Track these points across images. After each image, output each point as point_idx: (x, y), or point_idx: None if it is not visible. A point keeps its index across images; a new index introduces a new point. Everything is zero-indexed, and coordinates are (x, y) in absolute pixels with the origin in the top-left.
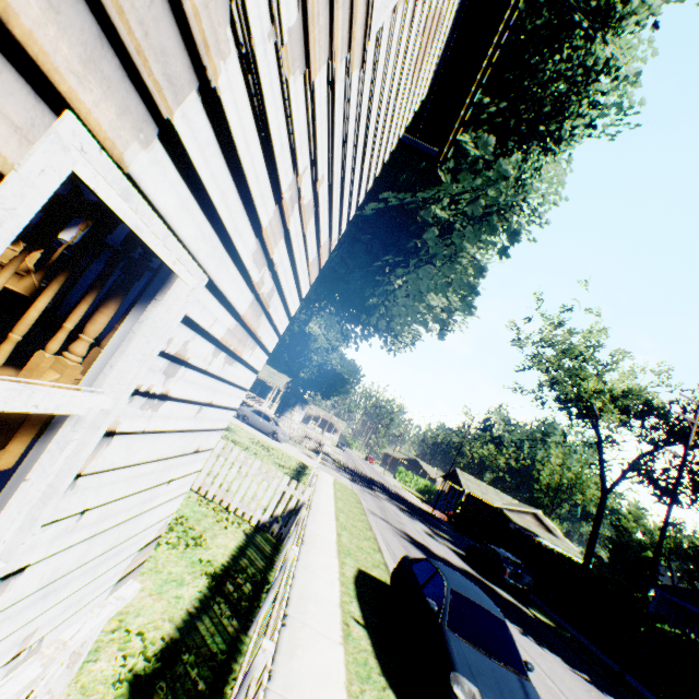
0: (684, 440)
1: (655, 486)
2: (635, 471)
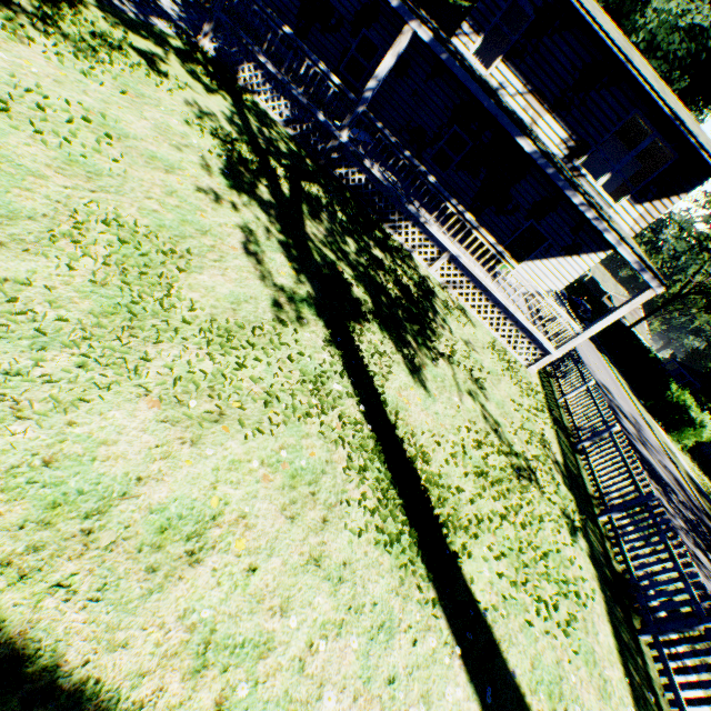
0: (705, 278)
1: (704, 303)
2: (699, 292)
